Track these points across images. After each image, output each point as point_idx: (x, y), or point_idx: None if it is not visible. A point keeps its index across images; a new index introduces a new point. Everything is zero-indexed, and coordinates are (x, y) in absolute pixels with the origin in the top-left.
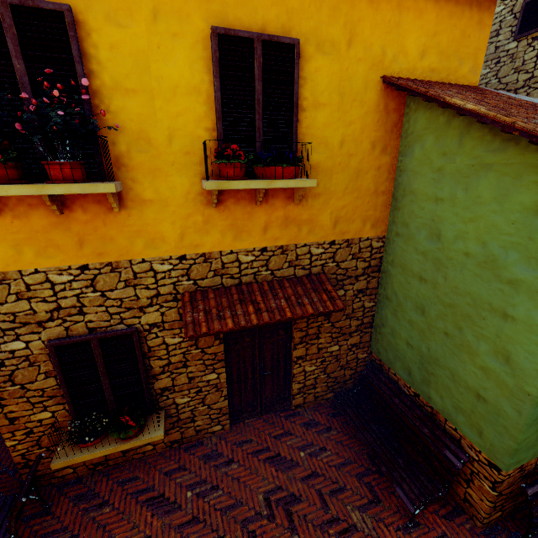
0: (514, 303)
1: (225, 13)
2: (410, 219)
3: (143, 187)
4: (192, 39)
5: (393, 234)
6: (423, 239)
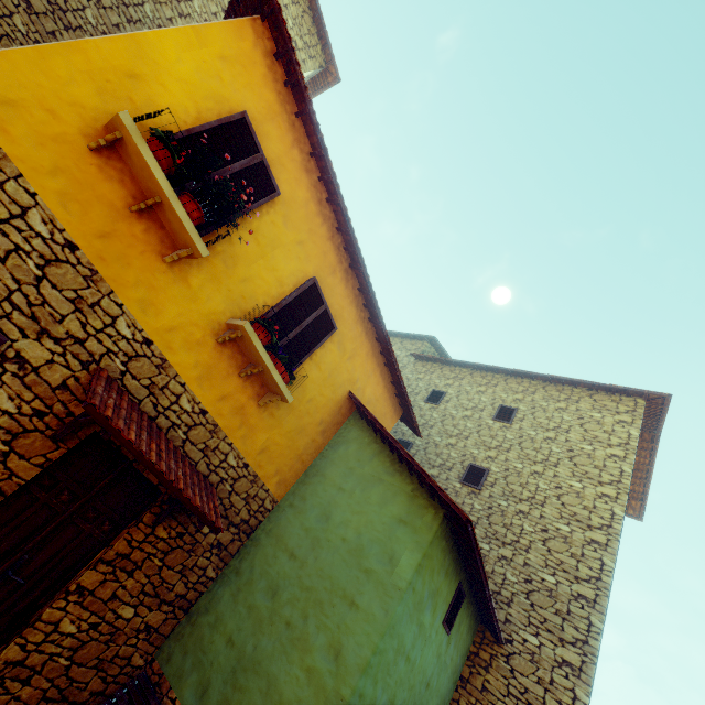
0: (363, 591)
1: (322, 281)
2: (311, 496)
3: (198, 275)
4: (303, 269)
5: (288, 503)
6: (313, 517)
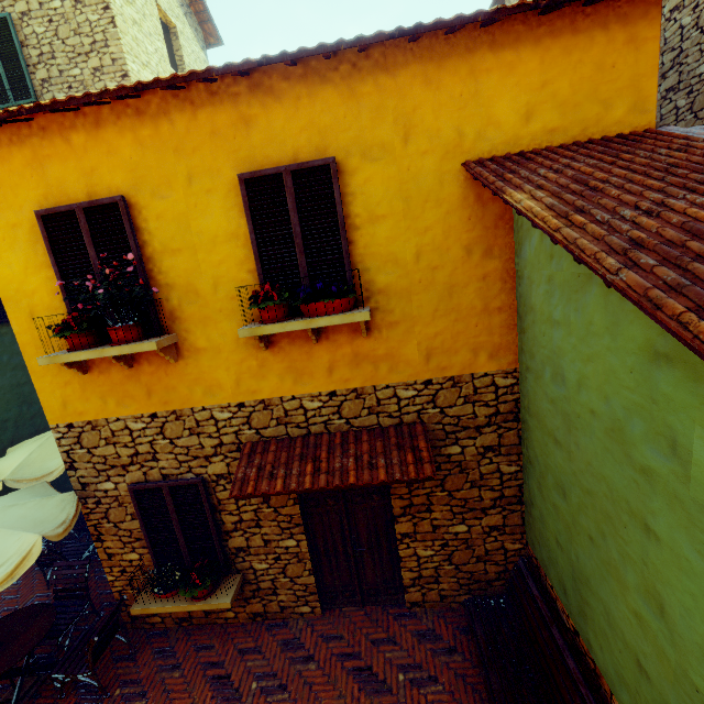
0: (654, 510)
1: (253, 156)
2: (535, 348)
3: (196, 337)
4: (225, 190)
5: (524, 367)
6: (550, 381)
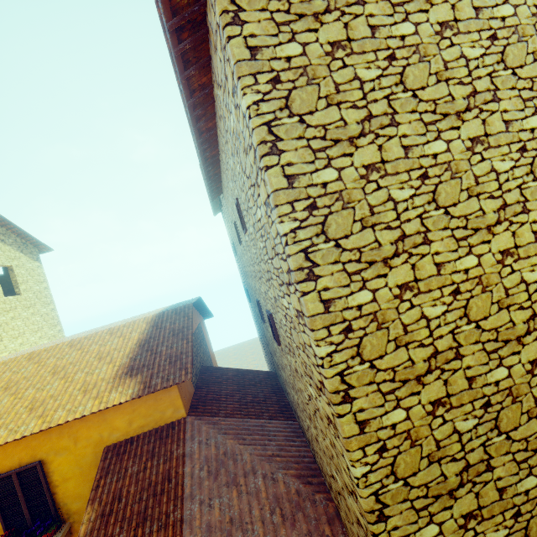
0: None
1: None
2: None
3: None
4: None
5: None
6: None
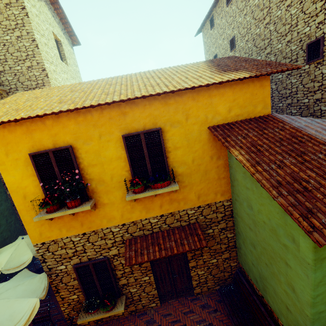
0: (288, 258)
1: (127, 127)
2: (239, 194)
3: (103, 199)
4: (115, 140)
5: (234, 198)
6: (246, 207)
